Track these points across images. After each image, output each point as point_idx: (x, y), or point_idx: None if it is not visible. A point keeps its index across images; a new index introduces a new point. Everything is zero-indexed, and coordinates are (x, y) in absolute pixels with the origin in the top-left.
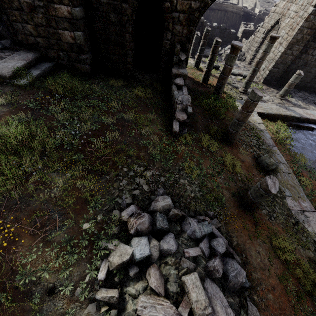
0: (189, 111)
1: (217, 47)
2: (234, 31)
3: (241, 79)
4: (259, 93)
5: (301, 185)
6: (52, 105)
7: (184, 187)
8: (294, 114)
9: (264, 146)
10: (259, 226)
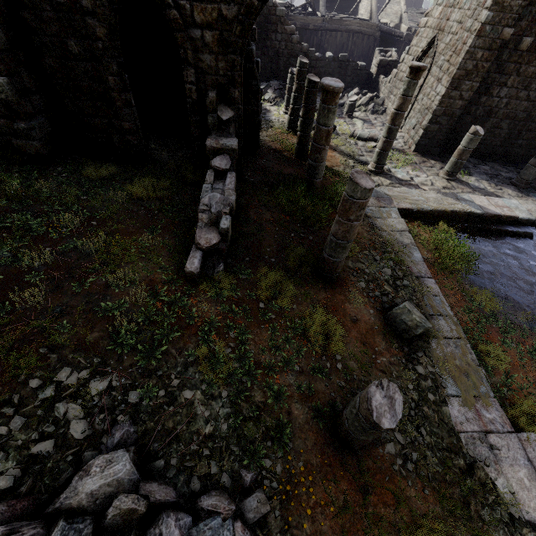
0: (222, 227)
1: (314, 91)
2: (363, 65)
3: (375, 146)
4: (366, 182)
5: (484, 363)
6: None
7: (190, 410)
8: (471, 209)
9: (406, 281)
10: (369, 500)
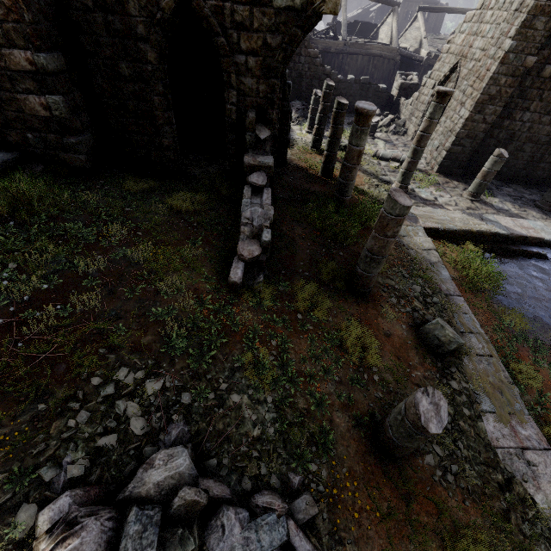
0: (265, 240)
1: (342, 113)
2: (384, 87)
3: (398, 166)
4: (404, 200)
5: (517, 381)
6: None
7: (238, 413)
8: (497, 229)
9: (436, 298)
10: (413, 507)
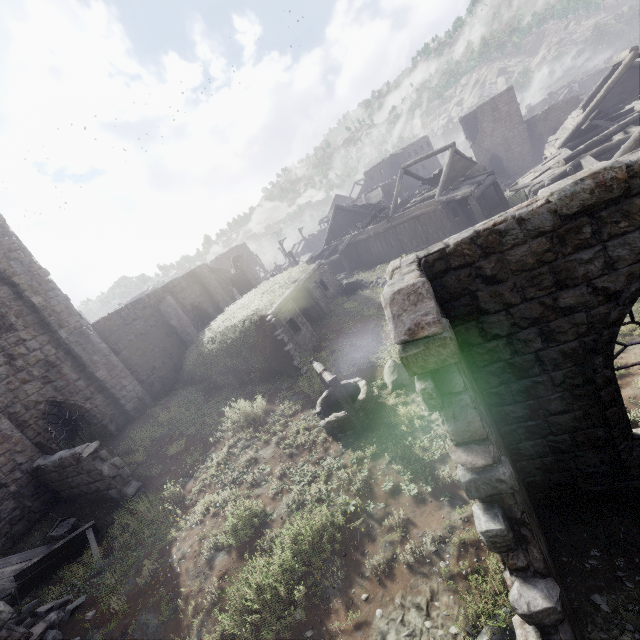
0: None
1: None
2: None
3: None
4: None
5: None
6: None
7: None
8: None
9: None
10: None
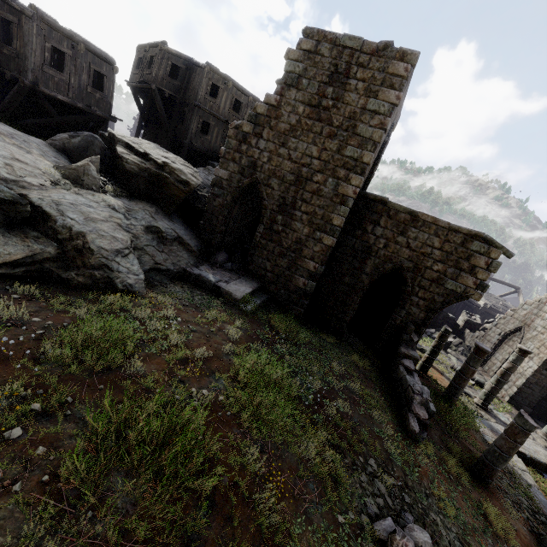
0: (433, 410)
1: (447, 336)
2: (453, 317)
3: (473, 384)
4: (531, 421)
5: None
6: (276, 343)
7: (437, 528)
8: None
9: (543, 518)
10: None
